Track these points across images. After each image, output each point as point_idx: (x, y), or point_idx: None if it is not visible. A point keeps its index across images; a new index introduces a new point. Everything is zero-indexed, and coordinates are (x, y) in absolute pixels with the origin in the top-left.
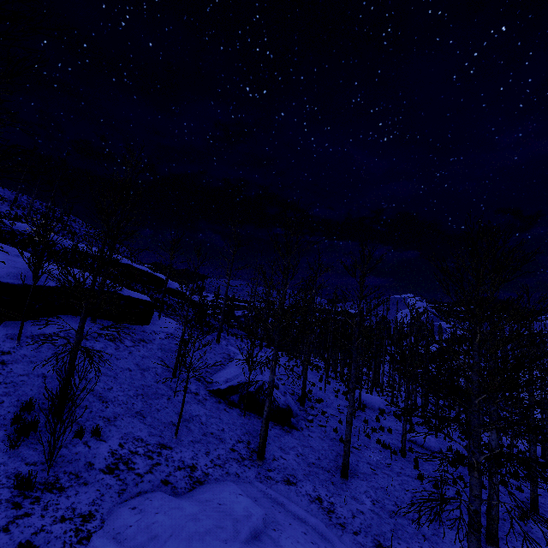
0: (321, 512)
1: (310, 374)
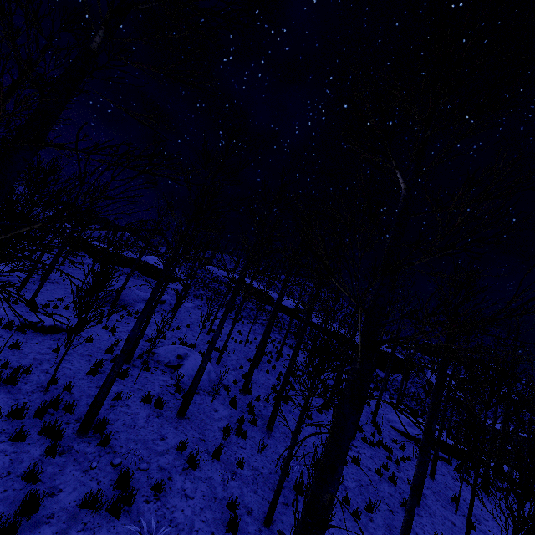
0: (1, 279)
1: (232, 348)
